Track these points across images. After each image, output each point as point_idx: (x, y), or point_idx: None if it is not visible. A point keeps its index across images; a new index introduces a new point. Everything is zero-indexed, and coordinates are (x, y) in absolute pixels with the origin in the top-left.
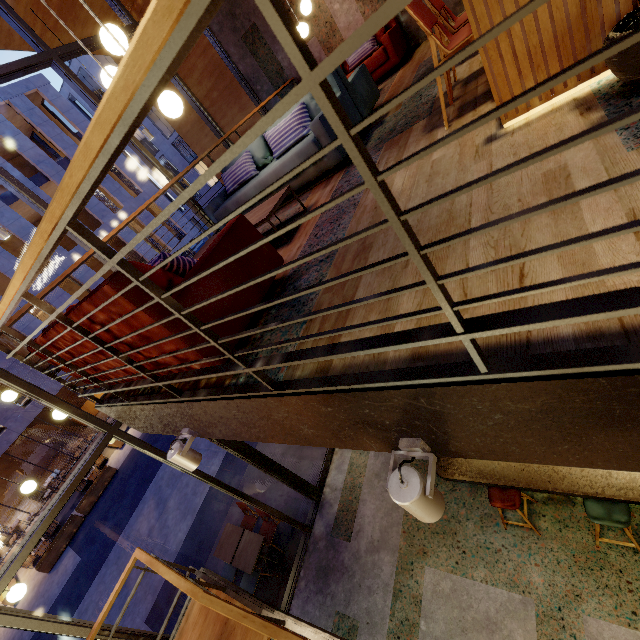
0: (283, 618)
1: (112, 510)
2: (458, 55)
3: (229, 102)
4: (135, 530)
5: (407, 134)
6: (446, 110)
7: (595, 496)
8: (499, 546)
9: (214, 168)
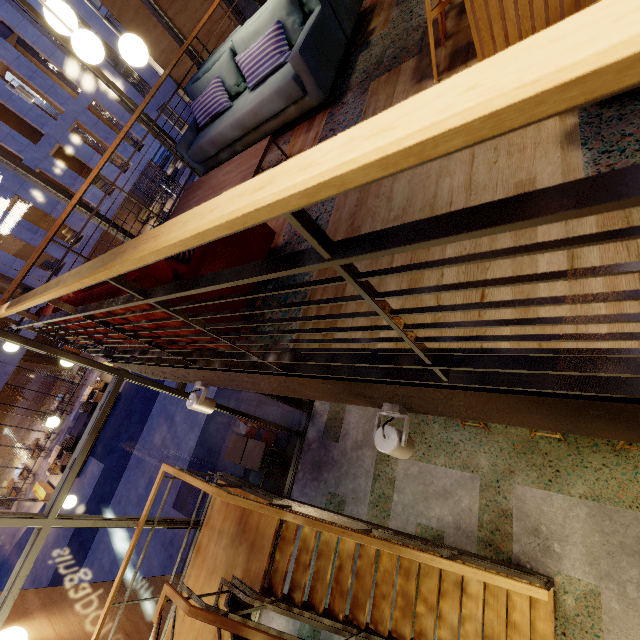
0: (290, 504)
1: (123, 426)
2: (433, 267)
3: None
4: (149, 441)
5: (395, 76)
6: (437, 52)
7: None
8: (457, 441)
9: (250, 280)
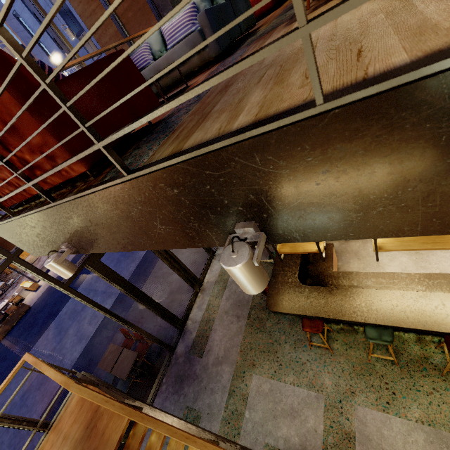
0: (141, 405)
1: (23, 336)
2: None
3: (141, 23)
4: (40, 350)
5: (272, 31)
6: None
7: (373, 323)
8: (305, 360)
9: None
